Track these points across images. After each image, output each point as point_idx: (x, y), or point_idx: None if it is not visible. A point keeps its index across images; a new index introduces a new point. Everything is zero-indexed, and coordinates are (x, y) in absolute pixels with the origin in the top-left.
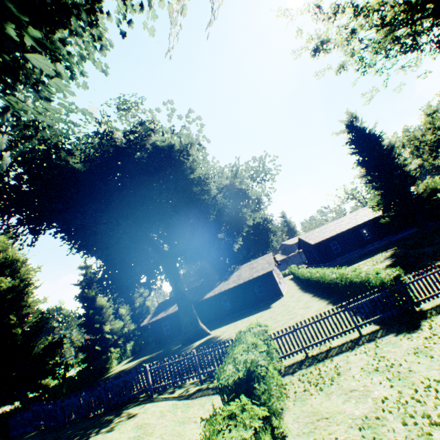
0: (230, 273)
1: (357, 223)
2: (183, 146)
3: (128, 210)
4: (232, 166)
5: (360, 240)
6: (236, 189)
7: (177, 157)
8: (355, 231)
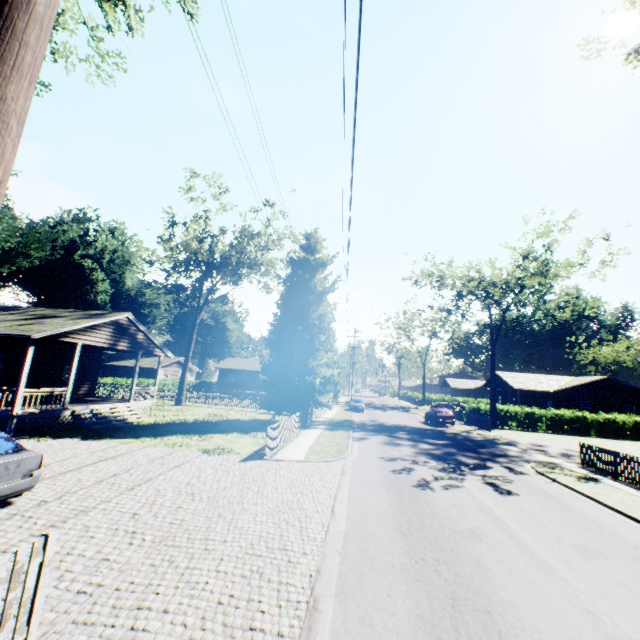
0: (147, 357)
1: (255, 369)
2: (90, 268)
3: (41, 290)
4: (138, 287)
5: (251, 383)
6: (144, 302)
7: (88, 271)
8: (252, 374)
